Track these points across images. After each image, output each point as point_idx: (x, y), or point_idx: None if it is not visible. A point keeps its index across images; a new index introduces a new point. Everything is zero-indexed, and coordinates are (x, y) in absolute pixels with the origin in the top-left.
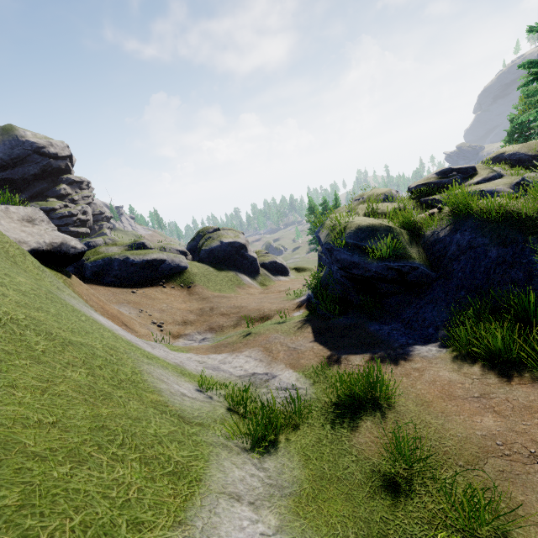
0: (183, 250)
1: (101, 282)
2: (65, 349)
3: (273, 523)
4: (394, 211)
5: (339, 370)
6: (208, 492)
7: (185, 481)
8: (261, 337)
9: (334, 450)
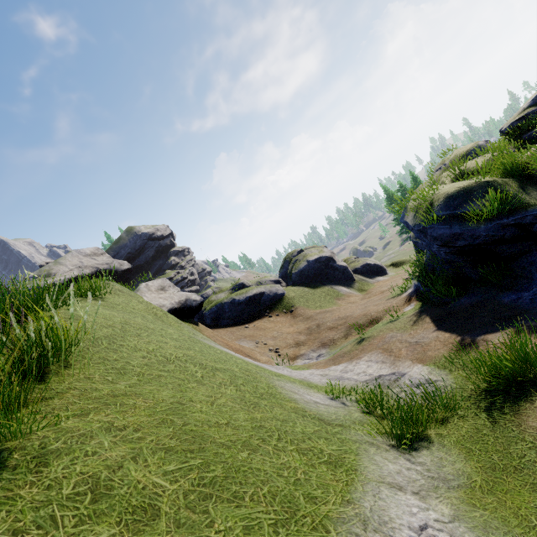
0: (276, 280)
1: (219, 326)
2: (214, 374)
3: (446, 512)
4: (486, 163)
5: (477, 353)
6: (367, 480)
7: (341, 469)
8: (375, 340)
9: (499, 439)
